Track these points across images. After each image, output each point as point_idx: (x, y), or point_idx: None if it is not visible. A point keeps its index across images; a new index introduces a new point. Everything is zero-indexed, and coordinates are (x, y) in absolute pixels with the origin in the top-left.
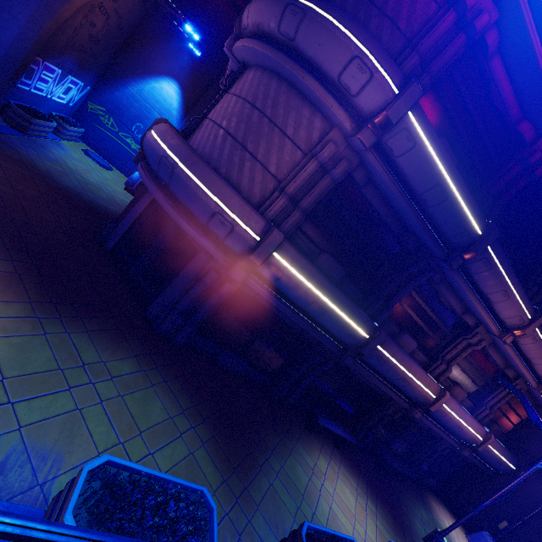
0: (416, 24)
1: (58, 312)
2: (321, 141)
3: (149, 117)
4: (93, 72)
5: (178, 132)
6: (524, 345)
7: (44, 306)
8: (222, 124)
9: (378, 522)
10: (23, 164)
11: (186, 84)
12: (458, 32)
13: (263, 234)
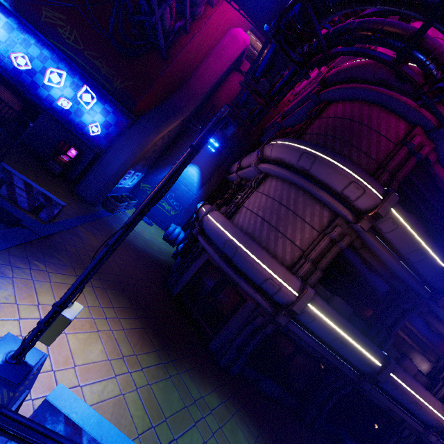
0: (382, 154)
1: (169, 357)
2: (331, 225)
3: (178, 188)
4: (148, 167)
5: (222, 214)
6: None
7: (162, 352)
8: (258, 213)
9: None
10: None
11: (203, 167)
12: (410, 156)
13: (300, 291)
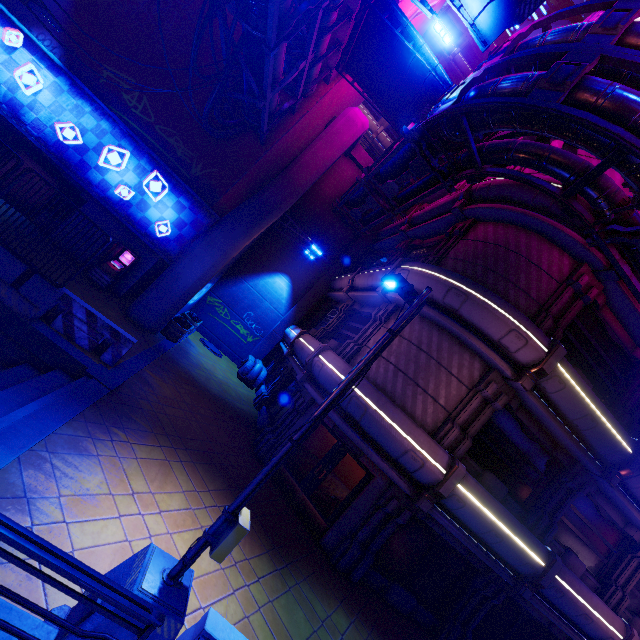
0: (543, 294)
1: (283, 559)
2: (484, 381)
3: (260, 306)
4: (221, 275)
5: (338, 355)
6: None
7: (274, 553)
8: (390, 359)
9: None
10: (190, 381)
11: (296, 278)
12: (575, 298)
13: (448, 467)
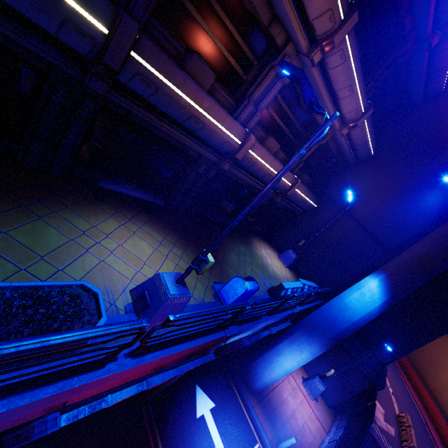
0: None
1: None
2: None
3: None
4: None
5: None
6: (333, 69)
7: None
8: None
9: (182, 262)
10: None
11: None
12: None
13: None
